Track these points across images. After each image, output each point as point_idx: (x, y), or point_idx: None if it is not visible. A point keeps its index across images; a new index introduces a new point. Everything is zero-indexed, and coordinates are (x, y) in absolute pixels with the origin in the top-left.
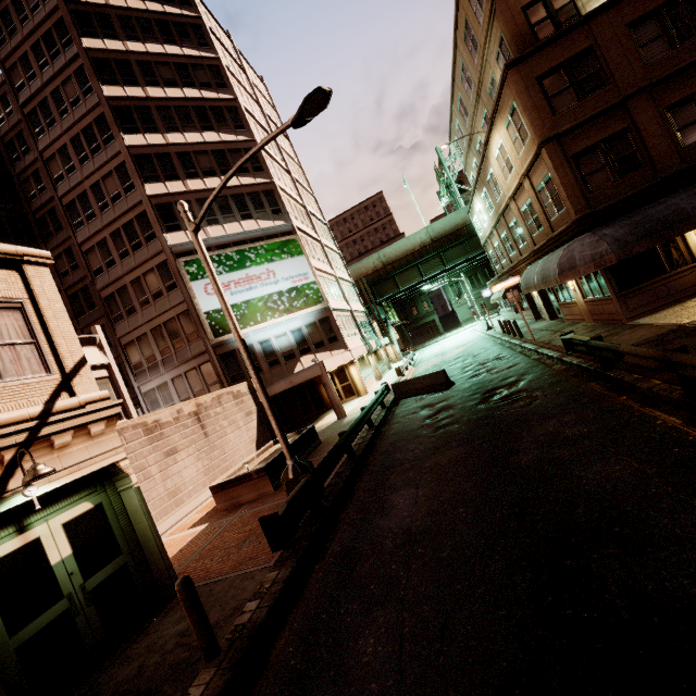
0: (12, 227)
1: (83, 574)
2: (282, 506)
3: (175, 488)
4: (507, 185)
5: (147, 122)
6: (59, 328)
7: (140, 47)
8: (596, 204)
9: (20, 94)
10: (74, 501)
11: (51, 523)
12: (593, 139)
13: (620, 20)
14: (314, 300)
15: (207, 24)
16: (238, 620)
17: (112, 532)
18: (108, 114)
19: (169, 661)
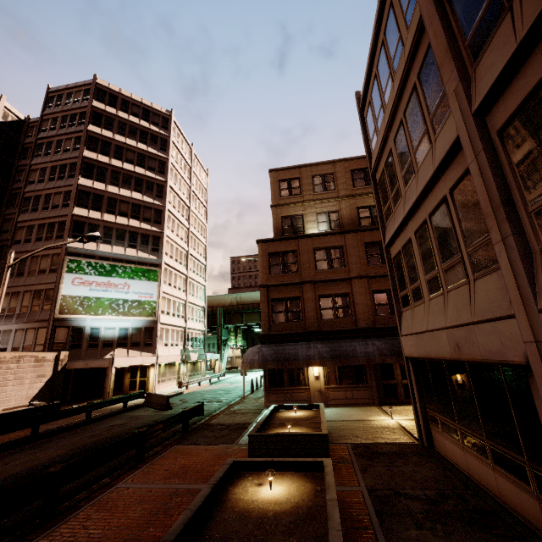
0: None
1: None
2: None
3: None
4: None
5: (101, 175)
6: None
7: (123, 139)
8: (274, 330)
9: (41, 133)
10: None
11: None
12: (283, 295)
13: (312, 244)
14: (148, 313)
15: (172, 140)
16: None
17: None
18: (79, 164)
19: None
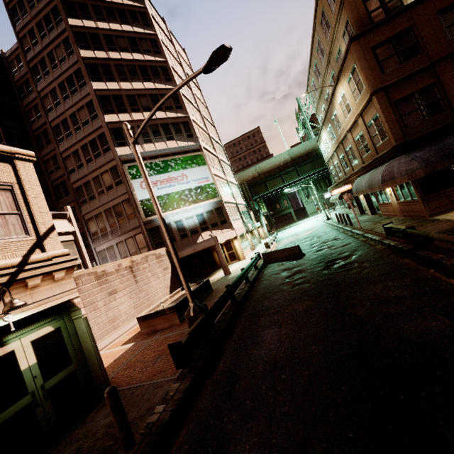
0: (19, 141)
1: (43, 377)
2: (184, 336)
3: (114, 317)
4: (346, 122)
5: (108, 74)
6: (37, 205)
7: (106, 25)
8: (410, 136)
9: (27, 54)
10: (40, 325)
11: (23, 340)
12: (409, 90)
13: (432, 8)
14: (212, 195)
15: (150, 12)
16: (149, 419)
17: (66, 348)
18: (83, 68)
19: (98, 447)
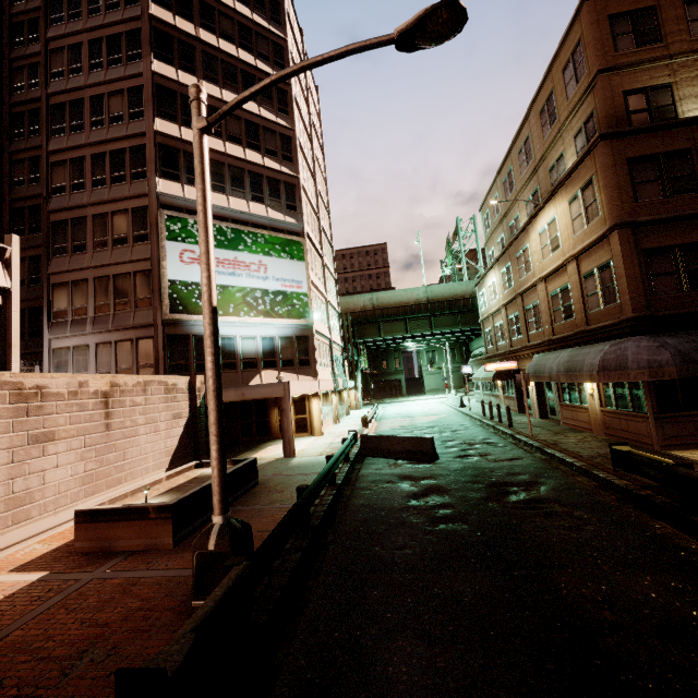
0: None
1: None
2: (180, 638)
3: (25, 494)
4: (542, 264)
5: (186, 59)
6: None
7: None
8: (656, 309)
9: None
10: None
11: None
12: (668, 241)
13: None
14: (299, 313)
15: (286, 6)
16: None
17: None
18: (145, 31)
19: None
